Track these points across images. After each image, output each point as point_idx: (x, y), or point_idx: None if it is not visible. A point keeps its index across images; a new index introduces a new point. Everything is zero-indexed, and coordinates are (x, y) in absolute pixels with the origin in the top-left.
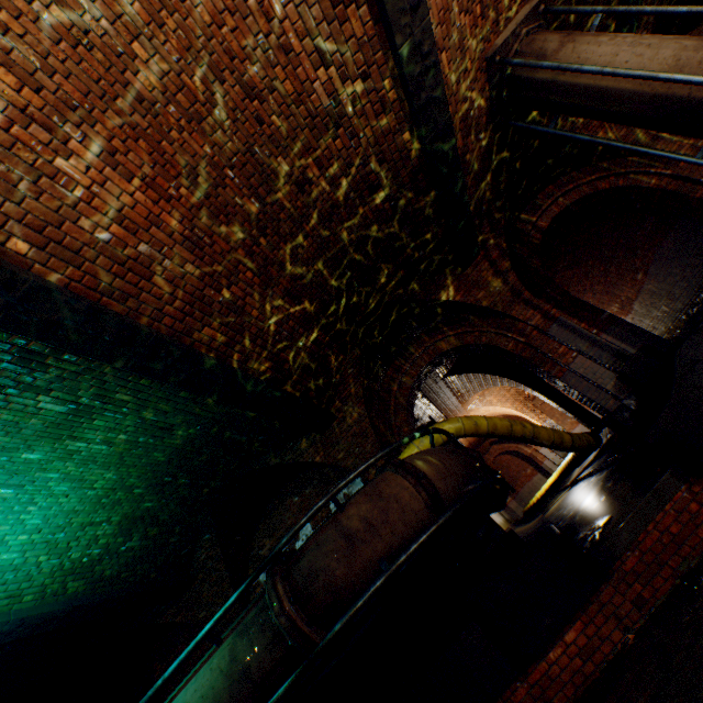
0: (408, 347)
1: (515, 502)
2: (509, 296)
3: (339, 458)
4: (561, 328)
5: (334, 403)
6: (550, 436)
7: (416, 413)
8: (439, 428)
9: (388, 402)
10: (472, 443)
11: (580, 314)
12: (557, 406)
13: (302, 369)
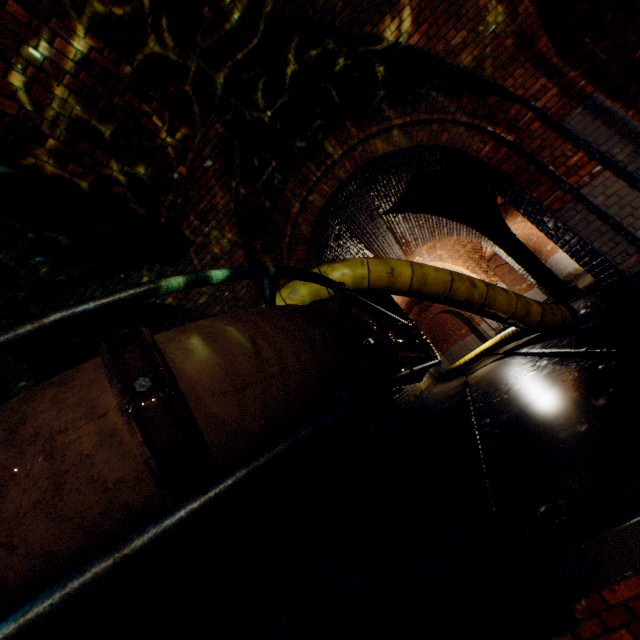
0: (323, 146)
1: (443, 357)
2: (510, 46)
3: (201, 304)
4: (590, 117)
5: (186, 220)
6: (512, 306)
7: (342, 257)
8: (300, 270)
9: (282, 231)
10: (413, 300)
11: (635, 91)
12: (519, 268)
13: (70, 130)
